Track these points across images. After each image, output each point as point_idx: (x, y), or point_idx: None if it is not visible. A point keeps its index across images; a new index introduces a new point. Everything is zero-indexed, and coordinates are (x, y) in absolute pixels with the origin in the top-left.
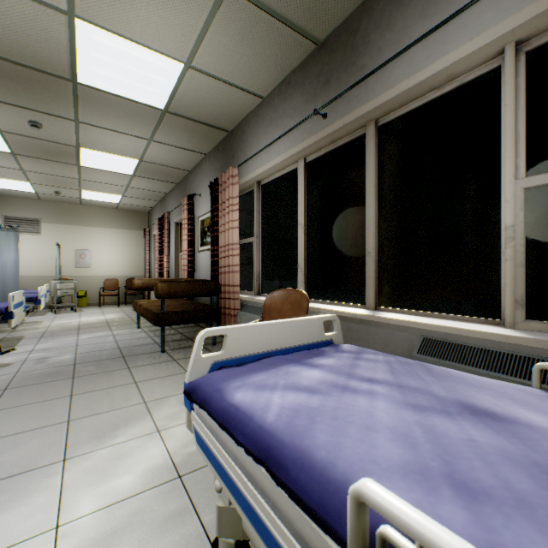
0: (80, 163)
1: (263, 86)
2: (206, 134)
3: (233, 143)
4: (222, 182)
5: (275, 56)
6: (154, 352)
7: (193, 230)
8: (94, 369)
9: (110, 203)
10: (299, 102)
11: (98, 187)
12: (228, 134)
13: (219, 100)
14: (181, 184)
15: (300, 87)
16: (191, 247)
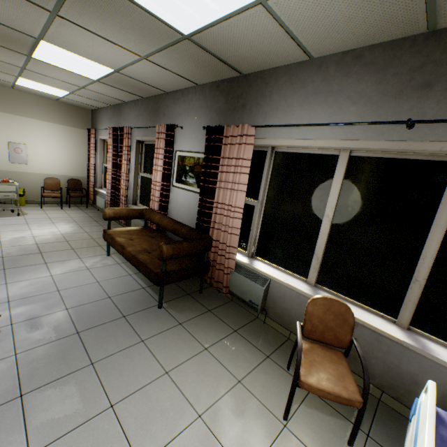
0: (31, 54)
1: (323, 48)
2: (215, 70)
3: (245, 90)
4: (227, 133)
5: (371, 26)
6: (151, 307)
7: (170, 164)
8: (106, 344)
9: (51, 95)
10: (370, 89)
11: (43, 79)
12: (238, 75)
13: (262, 46)
14: (150, 101)
15: (378, 72)
16: (166, 182)
